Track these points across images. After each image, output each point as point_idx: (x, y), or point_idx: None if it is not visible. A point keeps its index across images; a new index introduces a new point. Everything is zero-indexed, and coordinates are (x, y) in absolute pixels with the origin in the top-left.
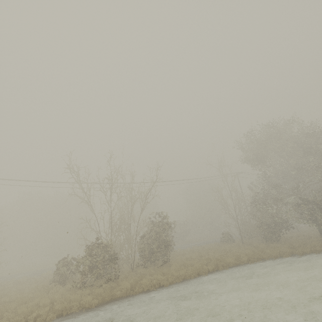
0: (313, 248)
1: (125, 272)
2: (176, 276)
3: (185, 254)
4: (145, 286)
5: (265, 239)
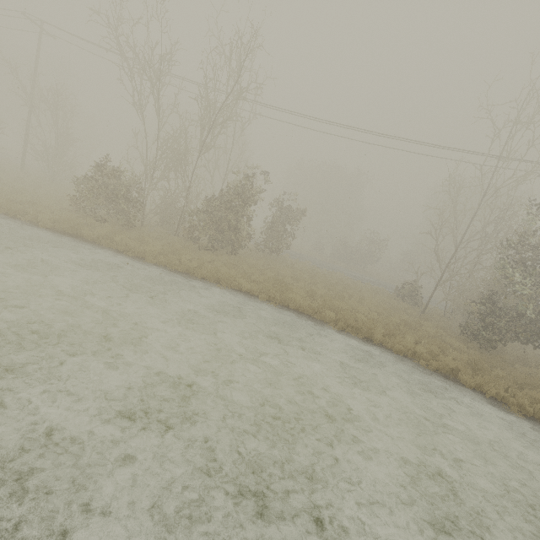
0: (519, 399)
1: (163, 232)
2: (183, 264)
3: (289, 267)
4: (122, 245)
5: (462, 330)
